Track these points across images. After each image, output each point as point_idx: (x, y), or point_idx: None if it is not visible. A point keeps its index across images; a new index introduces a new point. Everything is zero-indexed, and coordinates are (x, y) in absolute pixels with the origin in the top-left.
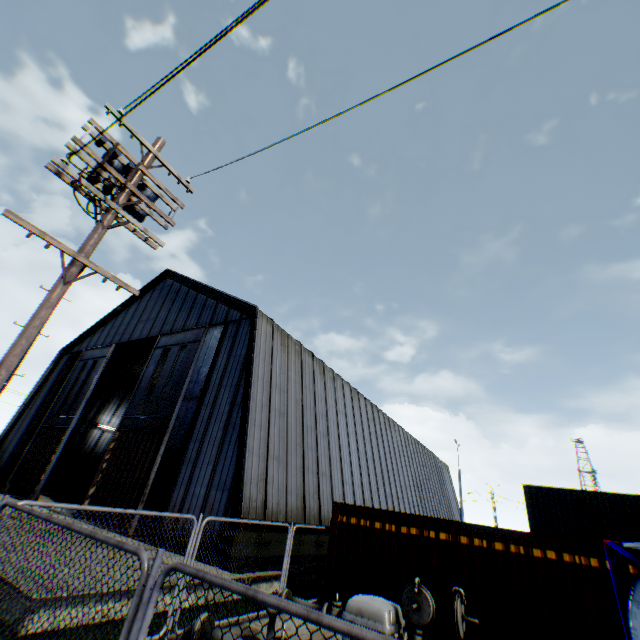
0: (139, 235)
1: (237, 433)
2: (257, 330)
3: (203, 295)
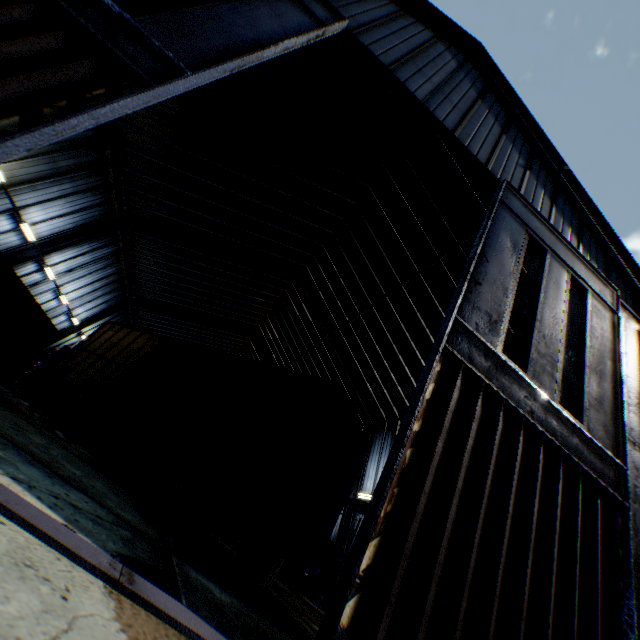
0: None
1: None
2: None
3: (570, 205)
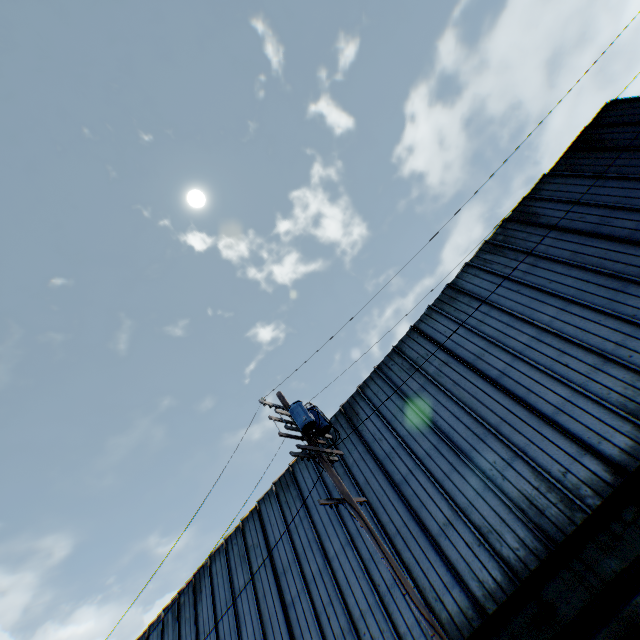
0: None
1: None
2: None
3: None
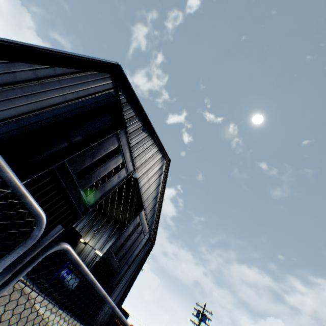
0: (193, 321)
1: (124, 289)
2: (149, 252)
3: (158, 206)
